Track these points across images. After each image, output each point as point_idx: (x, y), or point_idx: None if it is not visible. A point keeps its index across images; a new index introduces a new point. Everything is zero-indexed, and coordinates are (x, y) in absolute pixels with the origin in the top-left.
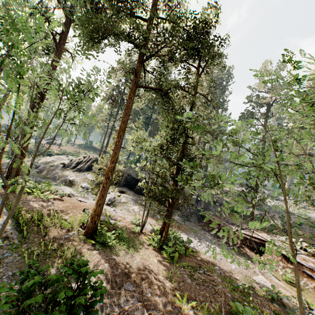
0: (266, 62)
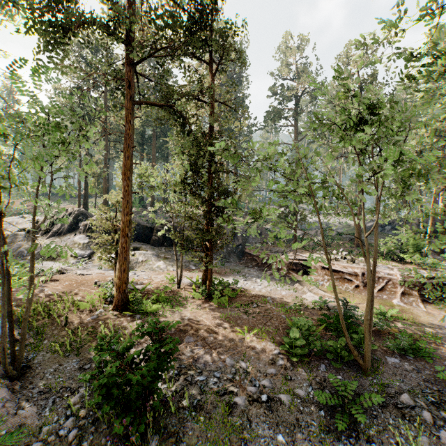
0: (288, 35)
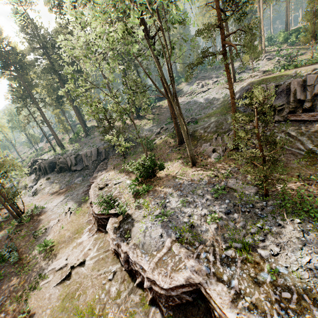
0: None
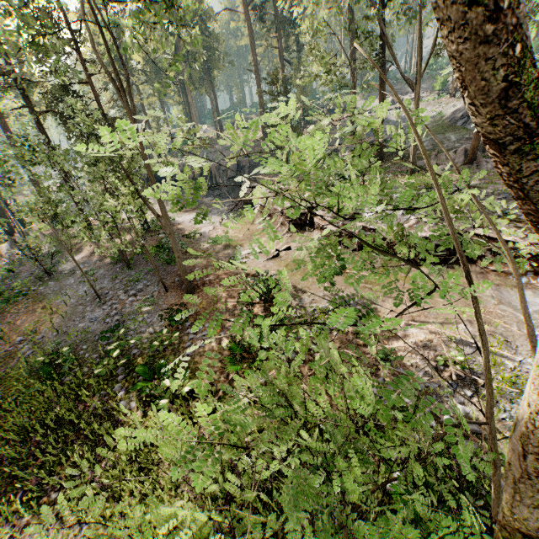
0: None
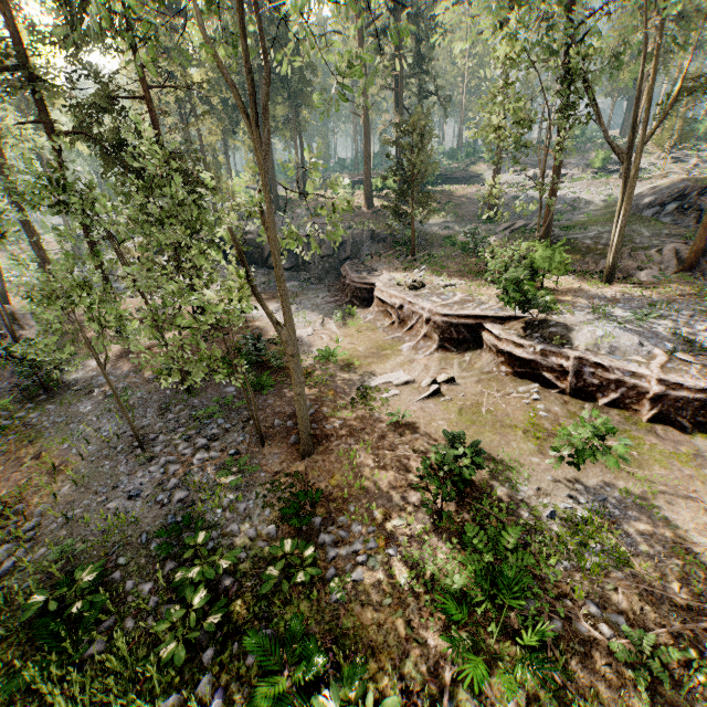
0: None
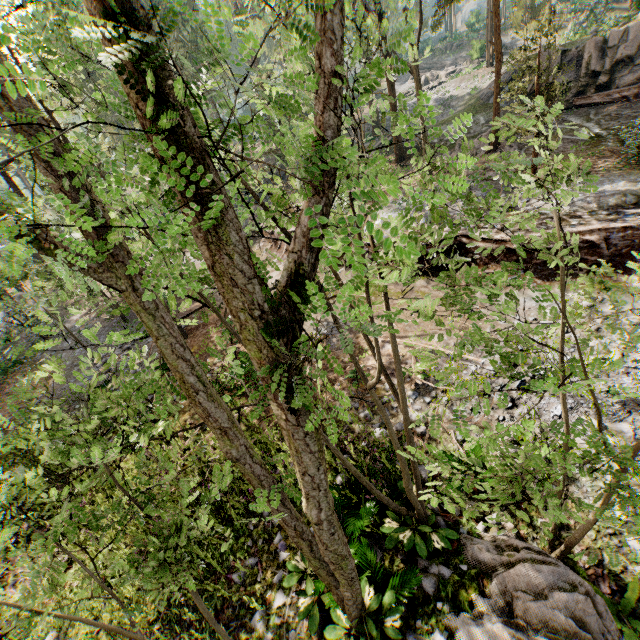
0: None
